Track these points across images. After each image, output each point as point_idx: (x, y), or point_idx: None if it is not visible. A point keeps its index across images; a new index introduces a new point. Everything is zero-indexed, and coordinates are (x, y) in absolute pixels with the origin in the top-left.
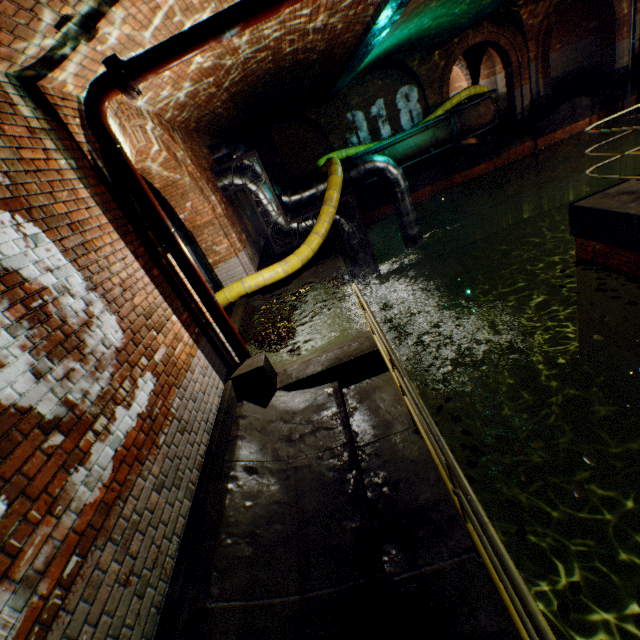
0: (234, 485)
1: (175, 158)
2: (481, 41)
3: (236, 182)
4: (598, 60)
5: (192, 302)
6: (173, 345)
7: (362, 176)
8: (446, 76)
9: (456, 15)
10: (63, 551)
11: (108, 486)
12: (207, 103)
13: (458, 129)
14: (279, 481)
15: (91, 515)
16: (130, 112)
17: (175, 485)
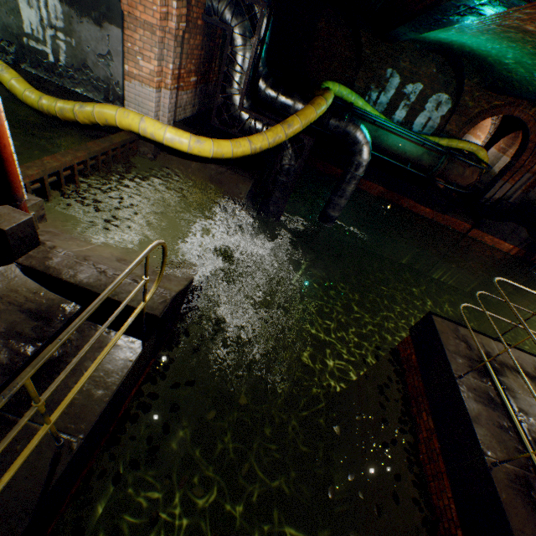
0: None
1: None
2: (523, 120)
3: (225, 17)
4: None
5: None
6: None
7: (338, 132)
8: (477, 120)
9: (532, 78)
10: None
11: None
12: None
13: (440, 169)
14: None
15: None
16: None
17: None
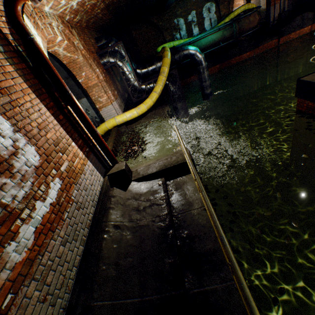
0: (107, 235)
1: (73, 45)
2: None
3: (111, 60)
4: None
5: (84, 134)
6: (72, 160)
7: (181, 58)
8: None
9: None
10: (1, 294)
11: (31, 249)
12: (92, 10)
13: (237, 31)
14: (131, 233)
15: (20, 268)
16: (41, 14)
17: (74, 239)
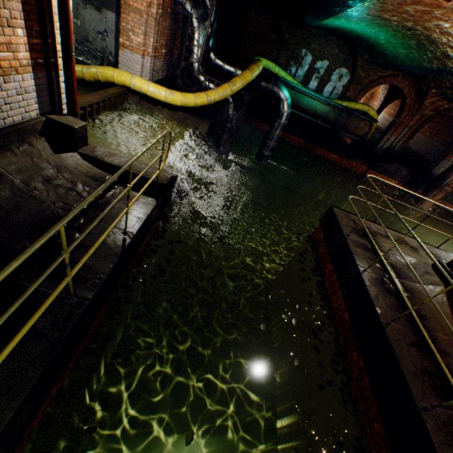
0: None
1: None
2: (401, 88)
3: (187, 7)
4: (432, 160)
5: (51, 38)
6: None
7: (267, 91)
8: (369, 88)
9: (398, 53)
10: None
11: None
12: None
13: (341, 122)
14: (12, 194)
15: None
16: None
17: None
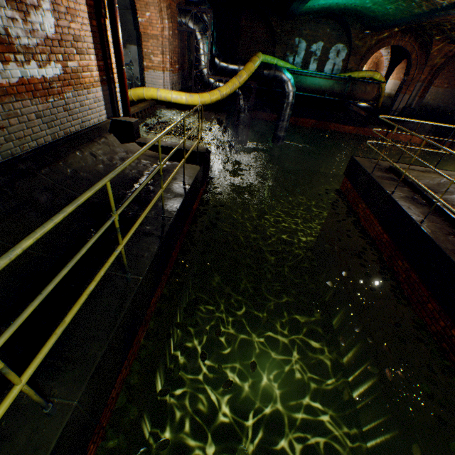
0: (80, 153)
1: None
2: (402, 46)
3: (190, 25)
4: None
5: (109, 59)
6: (84, 69)
7: (271, 78)
8: (369, 55)
9: (388, 11)
10: None
11: (11, 86)
12: None
13: (348, 91)
14: (104, 167)
15: None
16: None
17: (48, 125)
